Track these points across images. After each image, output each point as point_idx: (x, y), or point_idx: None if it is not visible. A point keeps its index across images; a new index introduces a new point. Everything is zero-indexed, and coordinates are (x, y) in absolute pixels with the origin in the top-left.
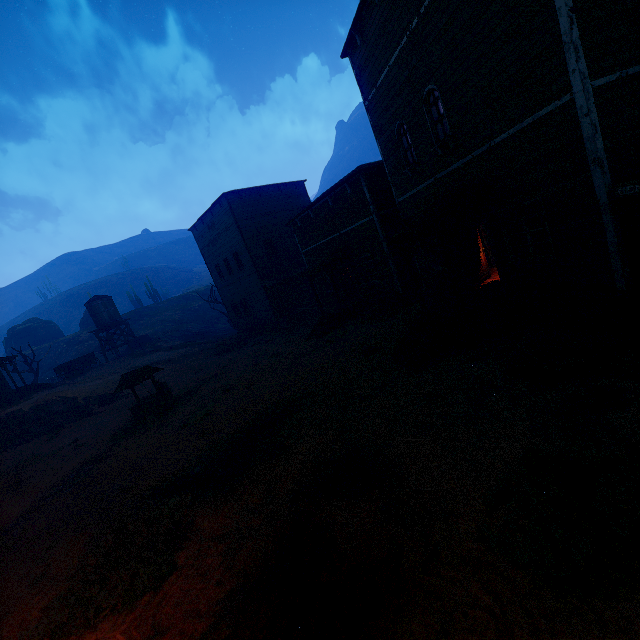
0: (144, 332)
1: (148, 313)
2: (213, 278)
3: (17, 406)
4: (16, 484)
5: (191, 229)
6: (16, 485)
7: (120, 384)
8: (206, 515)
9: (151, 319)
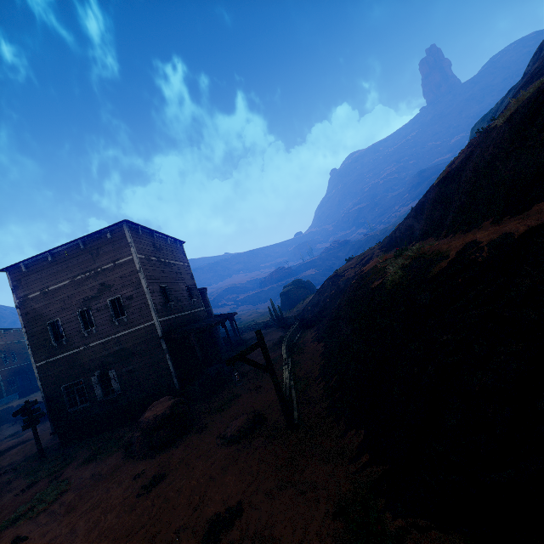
0: None
1: None
2: None
3: (14, 402)
4: None
5: None
6: None
7: None
8: None
9: None
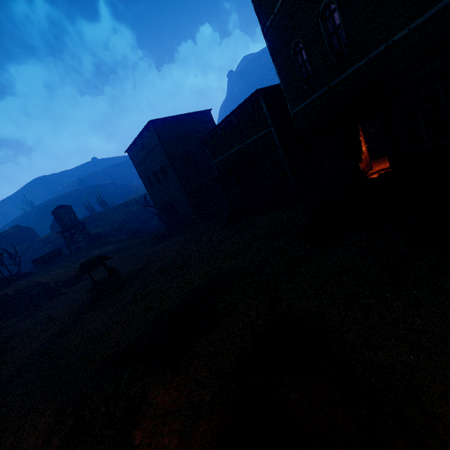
0: (98, 231)
1: (100, 217)
2: (146, 187)
3: (4, 291)
4: (1, 354)
5: (127, 151)
6: (1, 355)
7: (79, 271)
8: (158, 388)
9: (102, 221)
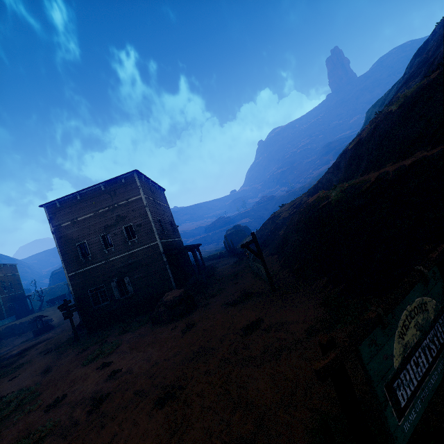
0: None
1: None
2: None
3: (16, 321)
4: None
5: None
6: None
7: (31, 321)
8: None
9: None
